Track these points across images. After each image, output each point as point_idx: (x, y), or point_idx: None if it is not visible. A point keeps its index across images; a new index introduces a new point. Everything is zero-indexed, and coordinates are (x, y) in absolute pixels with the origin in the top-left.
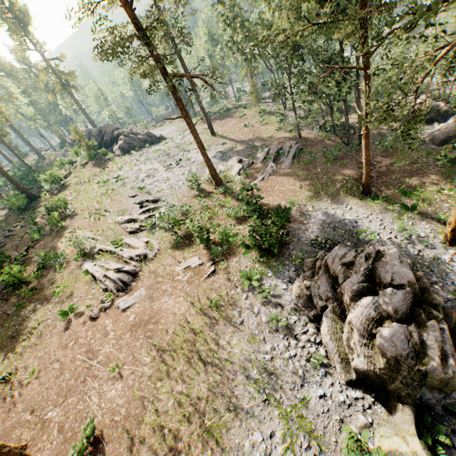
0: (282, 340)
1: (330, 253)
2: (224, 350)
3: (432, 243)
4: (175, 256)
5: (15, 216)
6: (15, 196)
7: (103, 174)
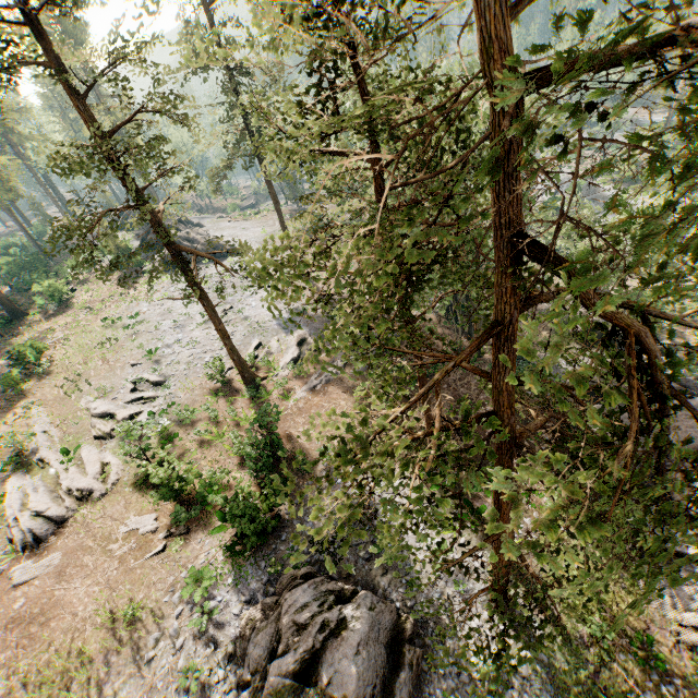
0: None
1: (295, 590)
2: None
3: (471, 588)
4: (130, 502)
5: None
6: None
7: (123, 300)
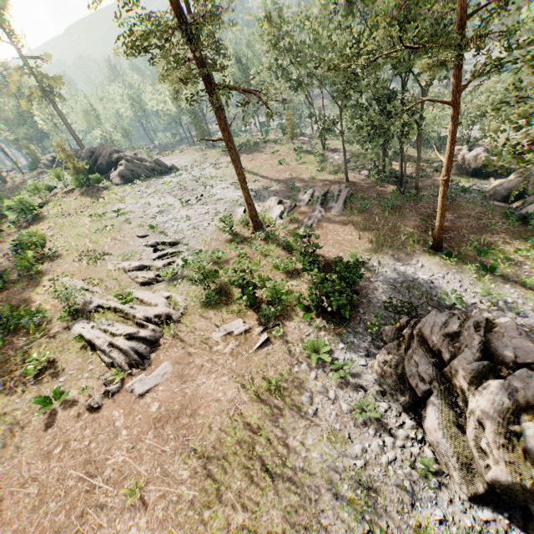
0: (374, 438)
1: (424, 320)
2: (297, 454)
3: (522, 310)
4: (210, 317)
5: None
6: None
7: (96, 205)
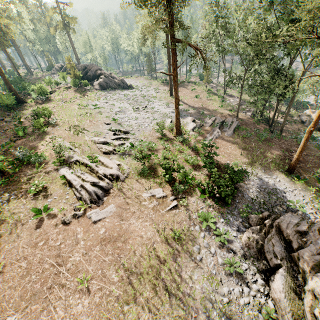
0: (236, 285)
1: (282, 217)
2: (186, 283)
3: None
4: (142, 183)
5: (1, 111)
6: (6, 95)
7: (83, 99)
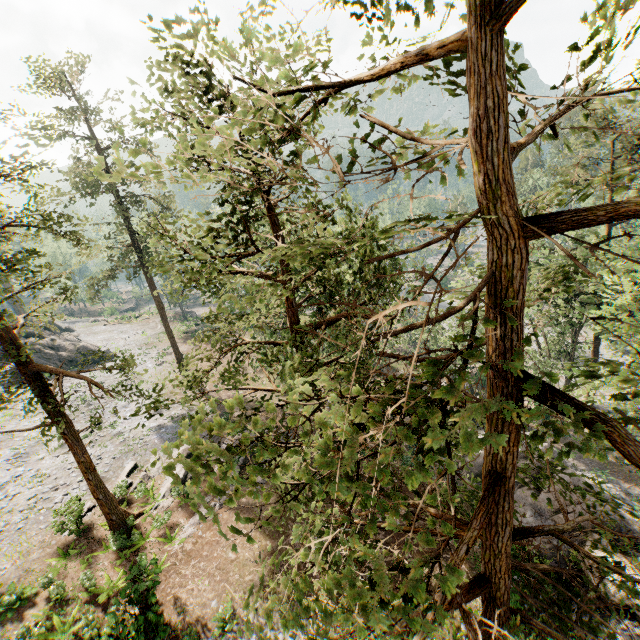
0: None
1: None
2: None
3: None
4: None
5: None
6: None
7: None
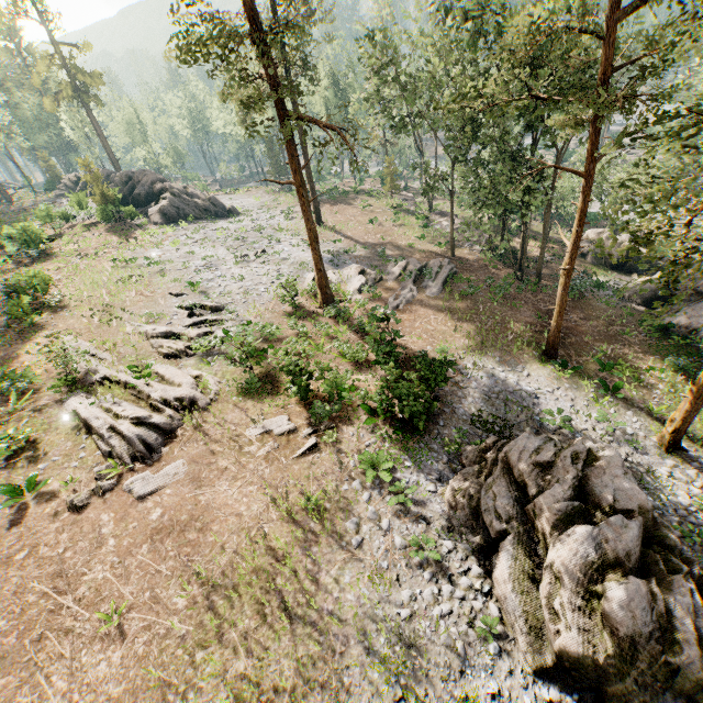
0: (428, 584)
1: (513, 442)
2: (327, 593)
3: (643, 445)
4: (246, 409)
5: None
6: None
7: (125, 247)
